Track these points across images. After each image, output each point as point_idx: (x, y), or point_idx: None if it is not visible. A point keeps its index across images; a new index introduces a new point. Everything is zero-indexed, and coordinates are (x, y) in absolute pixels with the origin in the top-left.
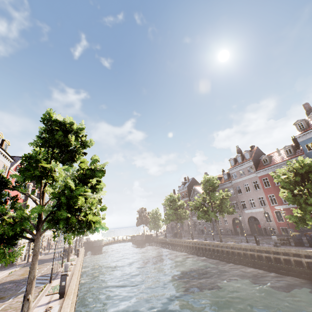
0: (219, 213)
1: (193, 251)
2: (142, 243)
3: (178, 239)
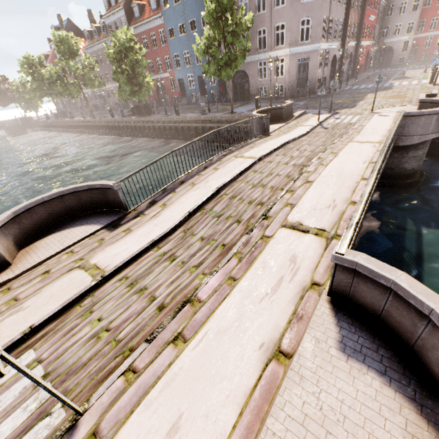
0: (87, 87)
1: (75, 130)
2: (20, 131)
3: (59, 120)
